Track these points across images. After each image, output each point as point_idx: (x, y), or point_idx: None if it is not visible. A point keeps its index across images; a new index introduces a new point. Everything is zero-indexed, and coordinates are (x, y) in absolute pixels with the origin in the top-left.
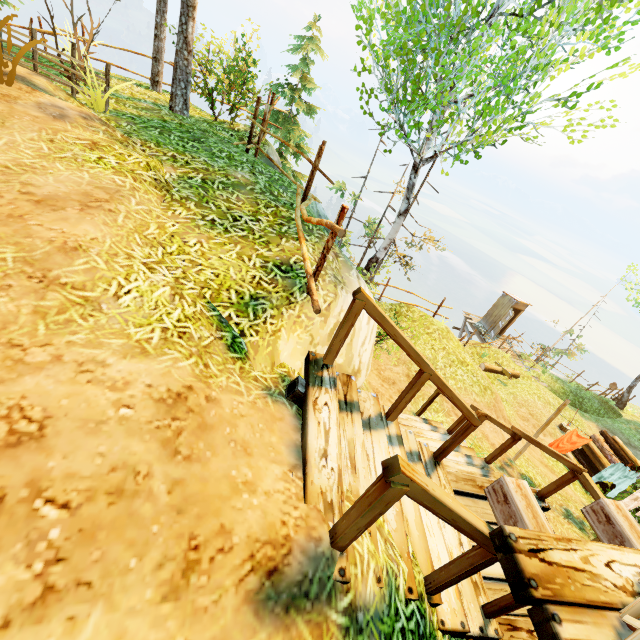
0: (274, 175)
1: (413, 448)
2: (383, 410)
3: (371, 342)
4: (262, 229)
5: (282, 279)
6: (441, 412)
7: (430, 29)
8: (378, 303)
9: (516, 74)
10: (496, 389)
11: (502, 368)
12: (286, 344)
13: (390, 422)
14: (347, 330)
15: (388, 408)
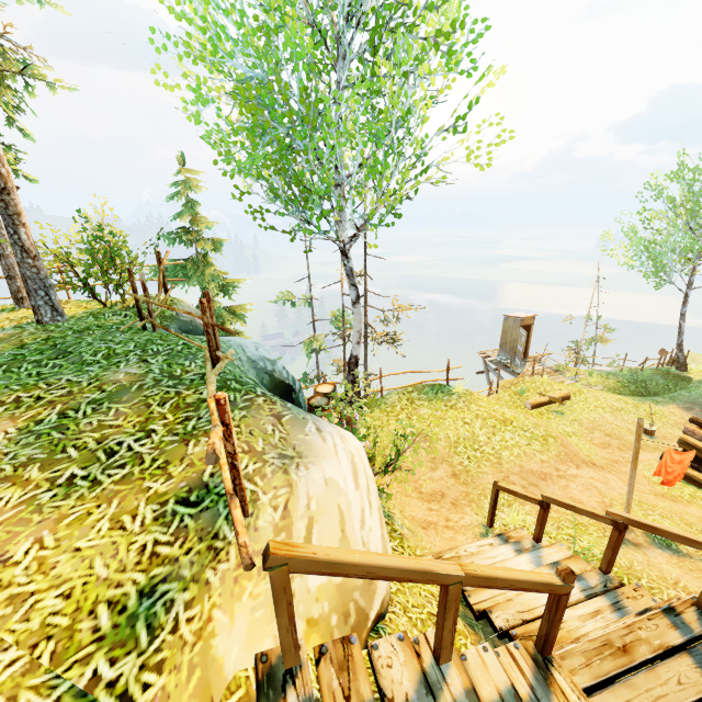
0: (176, 346)
1: (501, 684)
2: (427, 645)
3: (374, 508)
4: (156, 445)
5: (194, 519)
6: (514, 509)
7: (281, 128)
8: (382, 400)
9: (390, 129)
10: (556, 424)
11: (548, 396)
12: (231, 632)
13: (446, 666)
14: (287, 613)
15: (433, 634)
